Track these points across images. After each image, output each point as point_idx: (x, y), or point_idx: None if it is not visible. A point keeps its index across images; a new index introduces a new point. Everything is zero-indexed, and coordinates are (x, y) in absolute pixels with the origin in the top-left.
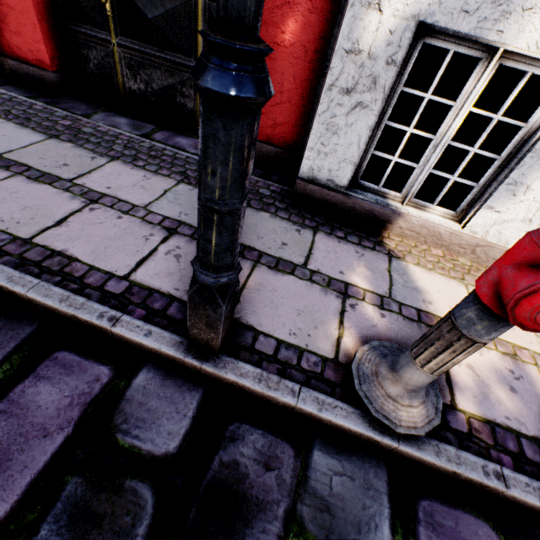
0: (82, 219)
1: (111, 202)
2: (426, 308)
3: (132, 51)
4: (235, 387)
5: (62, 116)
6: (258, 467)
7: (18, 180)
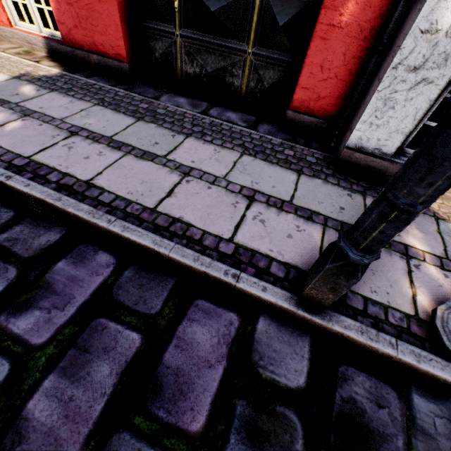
0: (183, 190)
1: (199, 174)
2: None
3: (192, 40)
4: (336, 336)
5: (139, 100)
6: (371, 405)
7: (129, 158)
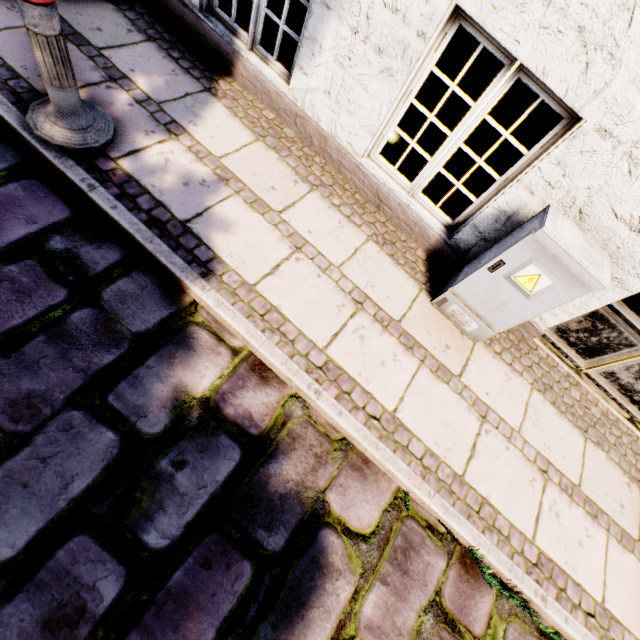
0: None
1: None
2: (186, 125)
3: None
4: None
5: None
6: None
7: None
